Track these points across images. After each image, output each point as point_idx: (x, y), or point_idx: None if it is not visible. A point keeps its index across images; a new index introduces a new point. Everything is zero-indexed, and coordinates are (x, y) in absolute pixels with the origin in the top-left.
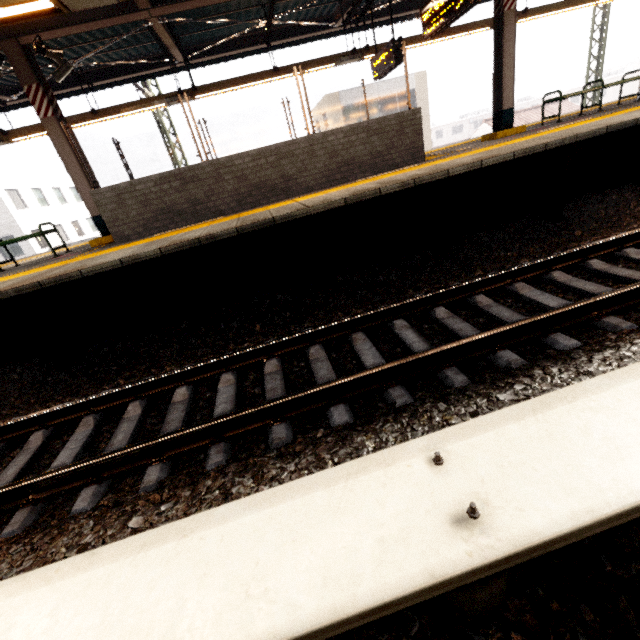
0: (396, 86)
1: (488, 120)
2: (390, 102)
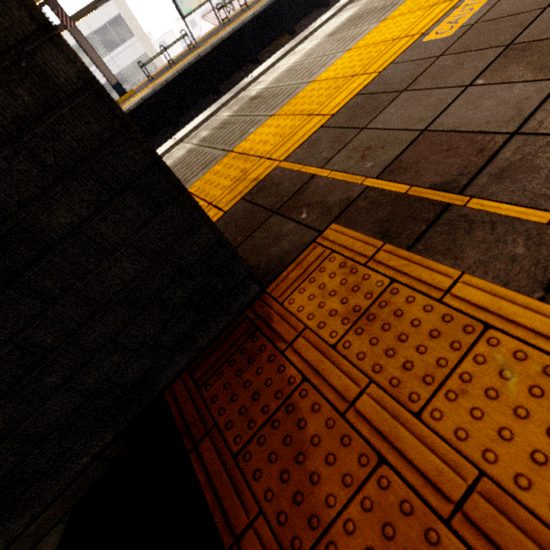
0: (101, 16)
1: (204, 16)
2: (105, 33)
